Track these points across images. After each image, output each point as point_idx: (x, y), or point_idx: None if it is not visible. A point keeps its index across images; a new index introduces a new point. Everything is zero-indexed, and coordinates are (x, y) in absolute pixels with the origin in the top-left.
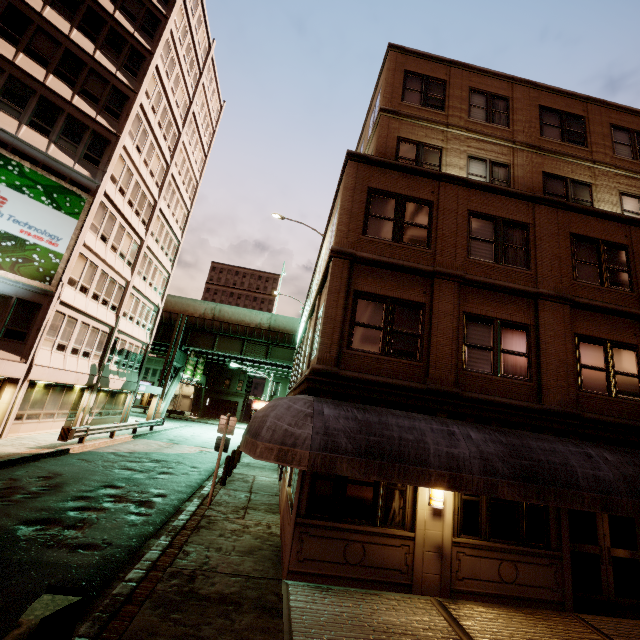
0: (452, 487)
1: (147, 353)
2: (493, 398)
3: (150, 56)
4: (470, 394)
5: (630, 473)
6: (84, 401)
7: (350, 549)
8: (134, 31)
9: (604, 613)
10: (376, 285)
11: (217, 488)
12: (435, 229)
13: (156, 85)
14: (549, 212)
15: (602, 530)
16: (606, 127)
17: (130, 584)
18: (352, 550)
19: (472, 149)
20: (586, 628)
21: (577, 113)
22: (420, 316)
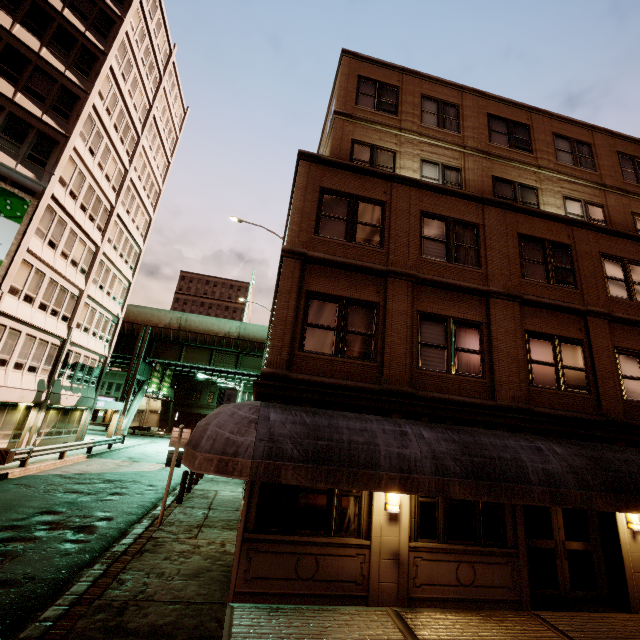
0: (403, 489)
1: (106, 366)
2: (447, 396)
3: (103, 56)
4: (425, 393)
5: (578, 465)
6: (30, 420)
7: (302, 563)
8: (85, 30)
9: (560, 608)
10: (329, 285)
11: (172, 507)
12: (388, 229)
13: (111, 86)
14: (497, 213)
15: (557, 524)
16: (549, 135)
17: (44, 624)
18: (304, 564)
19: (425, 153)
20: (542, 626)
21: (522, 122)
22: (374, 316)
